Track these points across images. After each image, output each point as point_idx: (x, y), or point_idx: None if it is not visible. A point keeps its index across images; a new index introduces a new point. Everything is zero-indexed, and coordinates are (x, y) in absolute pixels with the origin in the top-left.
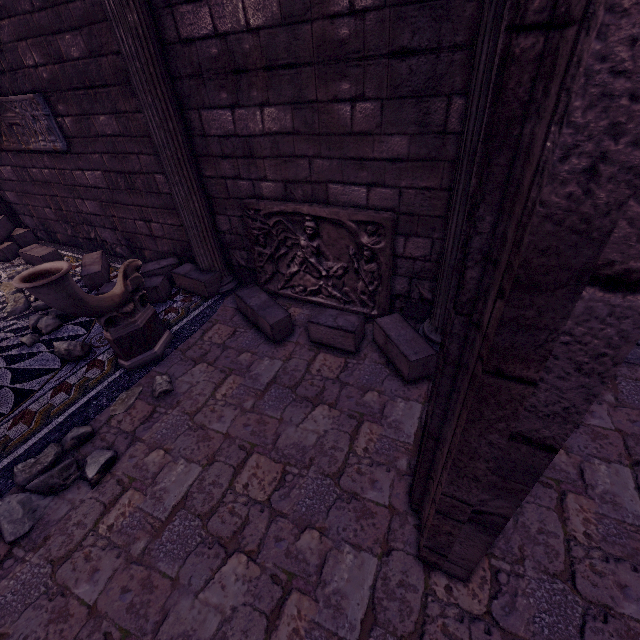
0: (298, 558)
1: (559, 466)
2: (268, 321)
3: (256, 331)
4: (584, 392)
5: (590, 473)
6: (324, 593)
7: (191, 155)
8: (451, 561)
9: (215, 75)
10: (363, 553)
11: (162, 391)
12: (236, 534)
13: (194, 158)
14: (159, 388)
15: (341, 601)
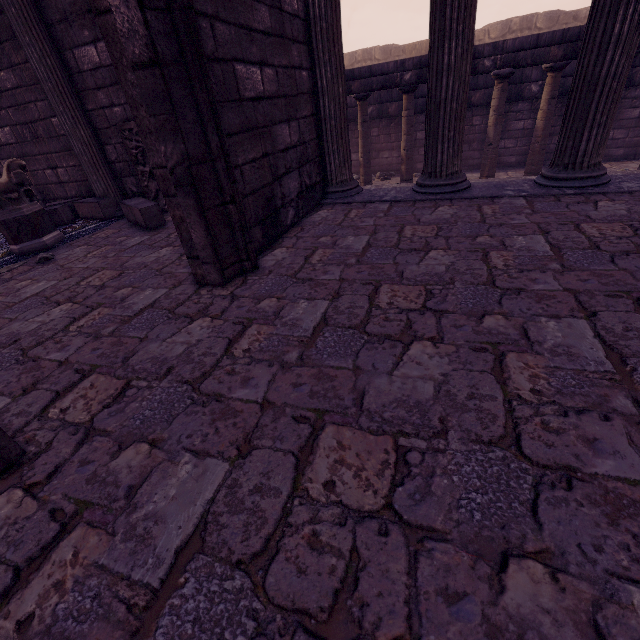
0: (111, 298)
1: (323, 242)
2: (138, 208)
3: (137, 228)
4: (124, 2)
5: (341, 241)
6: (122, 305)
7: (72, 90)
8: (203, 261)
9: (77, 17)
10: (160, 289)
11: (42, 257)
12: (70, 298)
13: (77, 95)
14: (40, 255)
15: (132, 305)
